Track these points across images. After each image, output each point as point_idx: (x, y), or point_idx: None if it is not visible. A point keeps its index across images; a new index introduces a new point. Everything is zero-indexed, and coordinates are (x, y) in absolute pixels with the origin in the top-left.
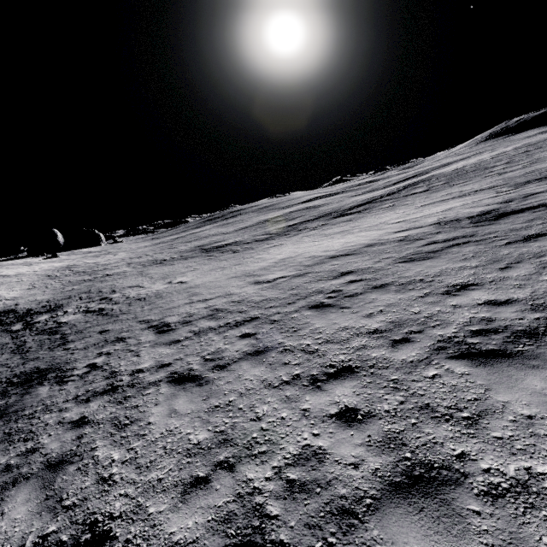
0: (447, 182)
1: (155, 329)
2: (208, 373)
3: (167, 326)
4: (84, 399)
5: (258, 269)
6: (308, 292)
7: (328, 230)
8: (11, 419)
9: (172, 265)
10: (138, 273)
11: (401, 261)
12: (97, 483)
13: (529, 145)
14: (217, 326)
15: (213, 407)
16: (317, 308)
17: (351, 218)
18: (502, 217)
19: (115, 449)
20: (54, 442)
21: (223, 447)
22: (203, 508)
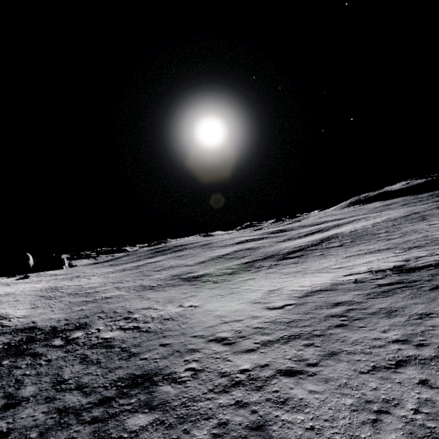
0: (353, 241)
1: (219, 342)
2: (308, 368)
3: (227, 339)
4: (221, 391)
5: (257, 298)
6: (322, 316)
7: (284, 269)
8: (166, 409)
9: (166, 291)
10: (138, 296)
11: (369, 297)
12: (307, 431)
13: (392, 220)
14: (275, 339)
15: (337, 386)
16: (342, 326)
17: (296, 261)
18: (412, 271)
19: (295, 414)
20: (235, 417)
21: (370, 404)
22: (393, 430)
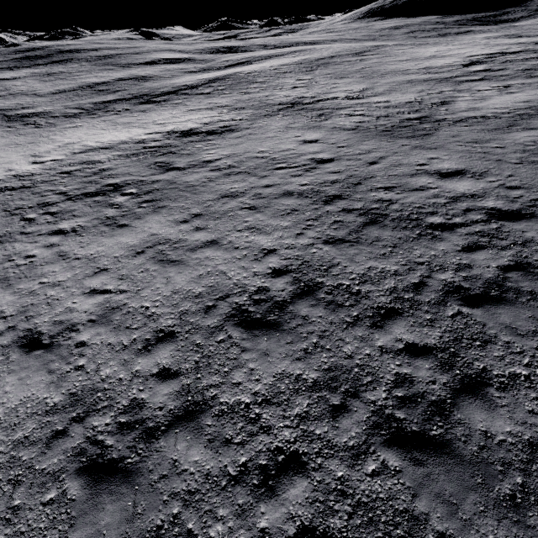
0: (225, 89)
1: None
2: None
3: None
4: None
5: (43, 151)
6: (55, 173)
7: (123, 118)
8: None
9: None
10: None
11: (116, 158)
12: None
13: (299, 64)
14: None
15: None
16: (51, 182)
17: (148, 108)
18: (189, 136)
19: None
20: None
21: None
22: None
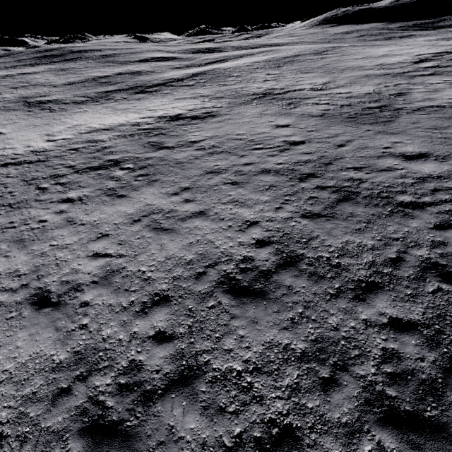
0: (206, 81)
1: None
2: (3, 179)
3: None
4: None
5: (56, 131)
6: (65, 149)
7: (121, 105)
8: None
9: None
10: None
11: (115, 138)
12: None
13: (268, 61)
14: (14, 162)
15: (1, 187)
16: (62, 157)
17: (142, 97)
18: (176, 120)
19: None
20: None
21: (1, 193)
22: None
